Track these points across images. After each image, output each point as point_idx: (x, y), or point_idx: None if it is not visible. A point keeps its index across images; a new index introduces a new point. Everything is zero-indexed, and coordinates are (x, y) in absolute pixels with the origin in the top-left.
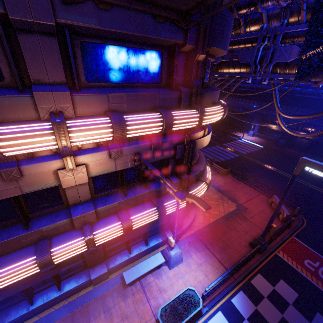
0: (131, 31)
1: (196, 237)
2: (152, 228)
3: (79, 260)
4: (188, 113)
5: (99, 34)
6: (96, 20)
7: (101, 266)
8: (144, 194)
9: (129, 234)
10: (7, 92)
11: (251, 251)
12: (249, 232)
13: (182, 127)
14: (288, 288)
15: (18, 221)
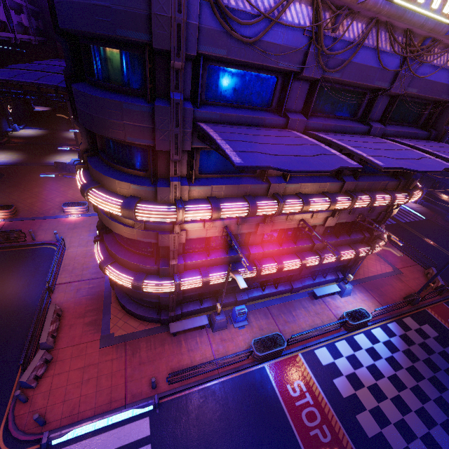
0: None
1: (358, 283)
2: (336, 265)
3: (297, 272)
4: (403, 196)
5: None
6: None
7: (297, 282)
8: (347, 240)
9: (325, 265)
10: (334, 180)
11: (408, 298)
12: (403, 290)
13: (396, 203)
14: (431, 330)
15: (290, 239)
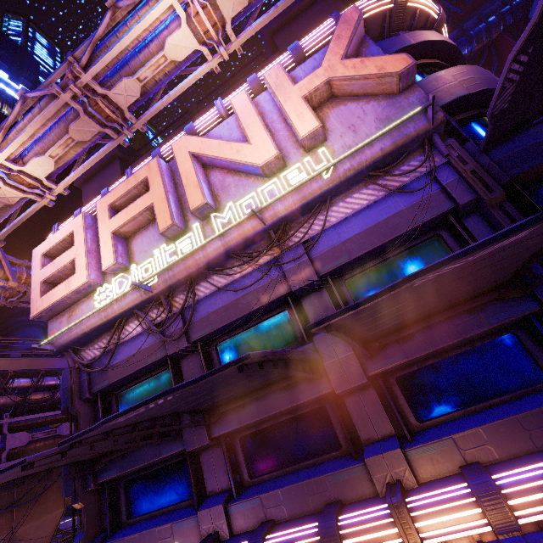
0: (444, 343)
1: None
2: None
3: None
4: None
5: (410, 362)
6: (401, 355)
7: None
8: None
9: None
10: (344, 462)
11: None
12: None
13: None
14: None
15: None
